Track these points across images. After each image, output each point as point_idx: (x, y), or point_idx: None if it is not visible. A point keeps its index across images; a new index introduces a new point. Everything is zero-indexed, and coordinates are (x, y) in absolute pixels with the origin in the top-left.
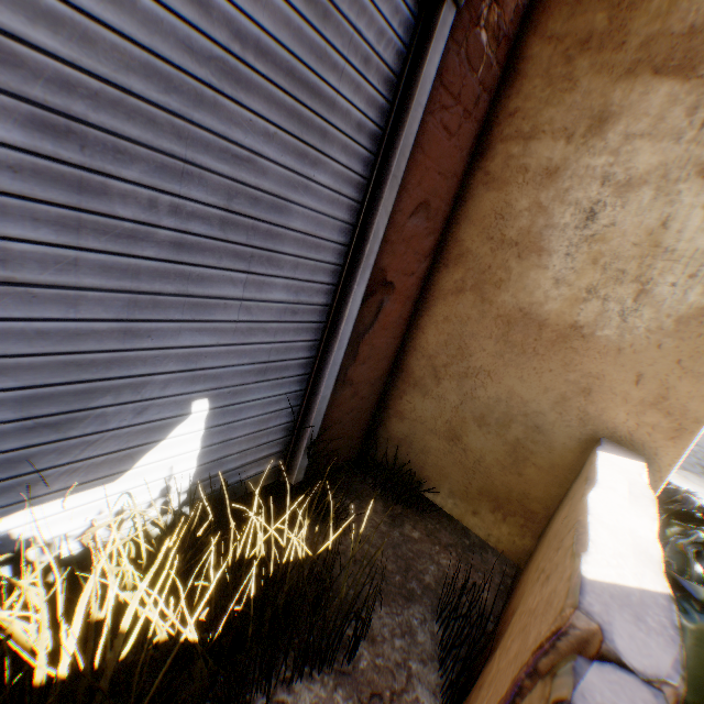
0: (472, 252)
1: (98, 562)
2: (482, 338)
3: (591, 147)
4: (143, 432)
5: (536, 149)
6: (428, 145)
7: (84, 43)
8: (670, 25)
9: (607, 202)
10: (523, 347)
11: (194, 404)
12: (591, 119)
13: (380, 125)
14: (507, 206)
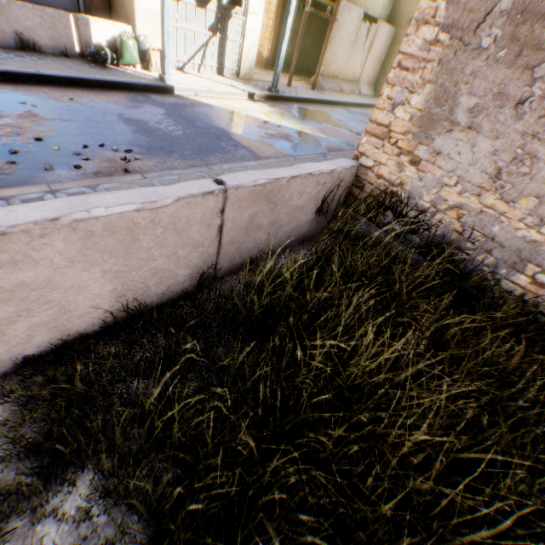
0: None
1: None
2: (119, 10)
3: None
4: None
5: None
6: None
7: None
8: None
9: None
10: (122, 10)
11: None
12: None
13: None
14: None
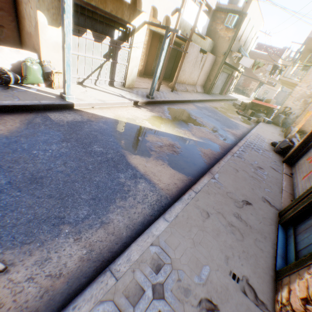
0: (22, 21)
1: None
2: (27, 39)
3: None
4: None
5: None
6: None
7: None
8: None
9: (27, 8)
10: (30, 39)
11: None
12: None
13: None
14: (21, 10)
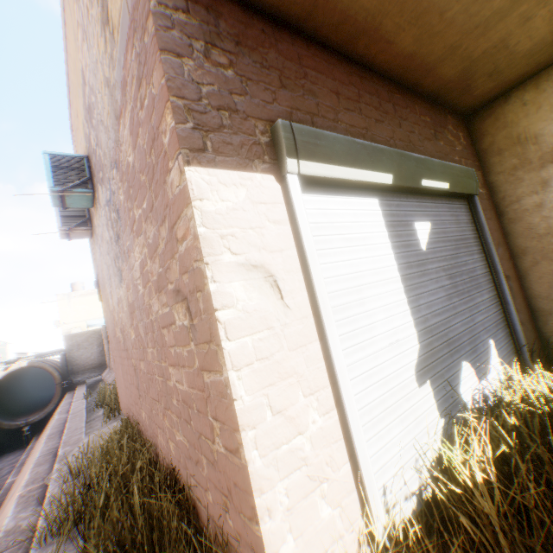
0: (527, 247)
1: (504, 404)
2: None
3: (548, 191)
4: (485, 353)
5: (523, 202)
6: (487, 227)
7: (446, 260)
8: (543, 150)
9: None
10: None
11: (489, 341)
12: (538, 184)
13: (475, 233)
14: (528, 224)
